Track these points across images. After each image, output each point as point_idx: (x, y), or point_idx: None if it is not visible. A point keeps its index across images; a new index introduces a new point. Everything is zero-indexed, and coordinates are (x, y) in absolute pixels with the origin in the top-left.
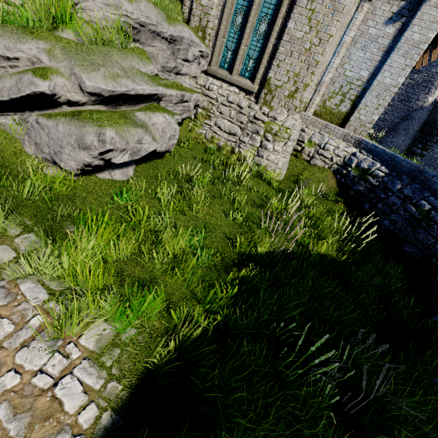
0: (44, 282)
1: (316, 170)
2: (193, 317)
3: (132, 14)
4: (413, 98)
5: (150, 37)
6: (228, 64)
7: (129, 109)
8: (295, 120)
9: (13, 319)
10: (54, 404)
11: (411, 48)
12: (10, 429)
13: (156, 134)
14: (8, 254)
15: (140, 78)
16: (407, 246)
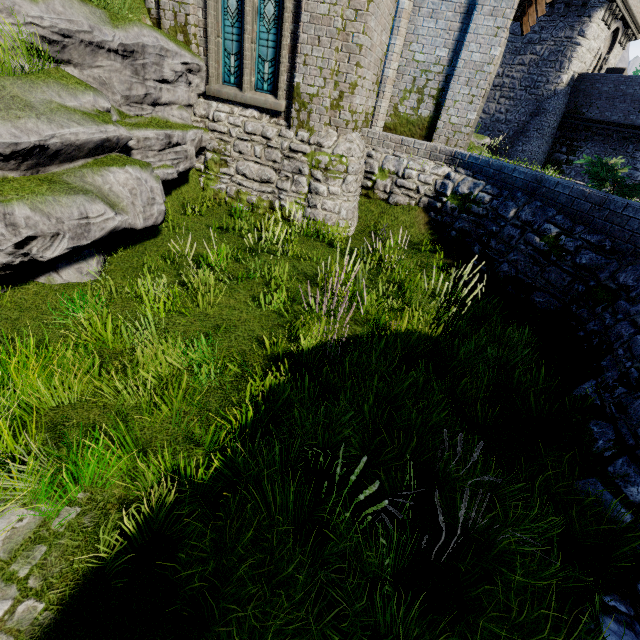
0: None
1: (399, 210)
2: (185, 469)
3: (41, 20)
4: (540, 82)
5: (87, 54)
6: (235, 76)
7: (64, 170)
8: (350, 142)
9: None
10: None
11: None
12: None
13: (121, 201)
14: None
15: (65, 116)
16: (537, 294)
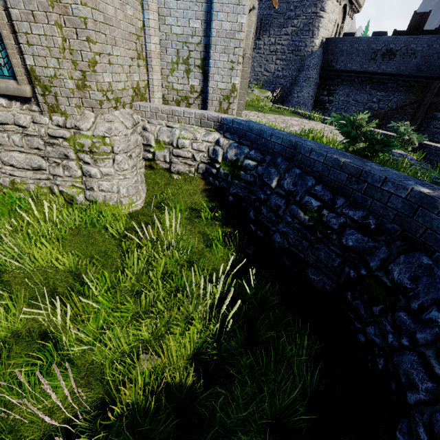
0: None
1: (182, 178)
2: None
3: None
4: (301, 46)
5: None
6: None
7: None
8: (109, 122)
9: None
10: None
11: None
12: None
13: None
14: None
15: None
16: (311, 271)
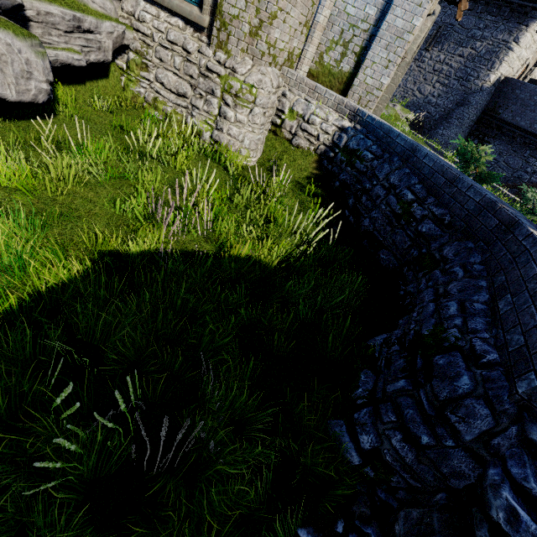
0: None
1: (299, 153)
2: None
3: None
4: (472, 76)
5: None
6: None
7: None
8: (262, 74)
9: None
10: None
11: None
12: None
13: None
14: None
15: None
16: (383, 252)
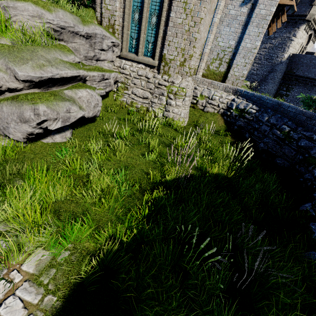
0: None
1: (209, 115)
2: (116, 235)
3: (53, 21)
4: (274, 57)
5: (71, 36)
6: (135, 49)
7: (59, 89)
8: (187, 82)
9: None
10: None
11: (261, 20)
12: None
13: (83, 105)
14: None
15: (63, 65)
16: (278, 159)
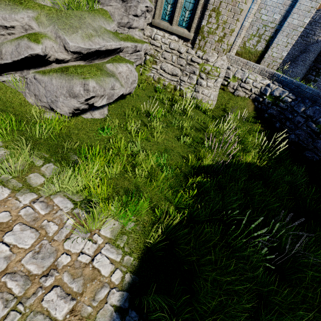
0: (68, 196)
1: (239, 99)
2: (168, 212)
3: None
4: (310, 34)
5: None
6: (169, 16)
7: (101, 62)
8: (223, 61)
9: (55, 222)
10: (95, 271)
11: None
12: (73, 287)
13: (122, 81)
14: (40, 179)
15: (107, 35)
16: (308, 152)
